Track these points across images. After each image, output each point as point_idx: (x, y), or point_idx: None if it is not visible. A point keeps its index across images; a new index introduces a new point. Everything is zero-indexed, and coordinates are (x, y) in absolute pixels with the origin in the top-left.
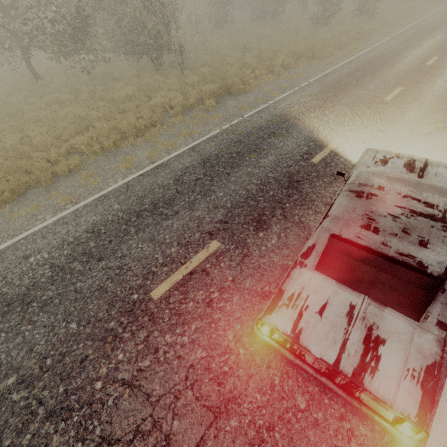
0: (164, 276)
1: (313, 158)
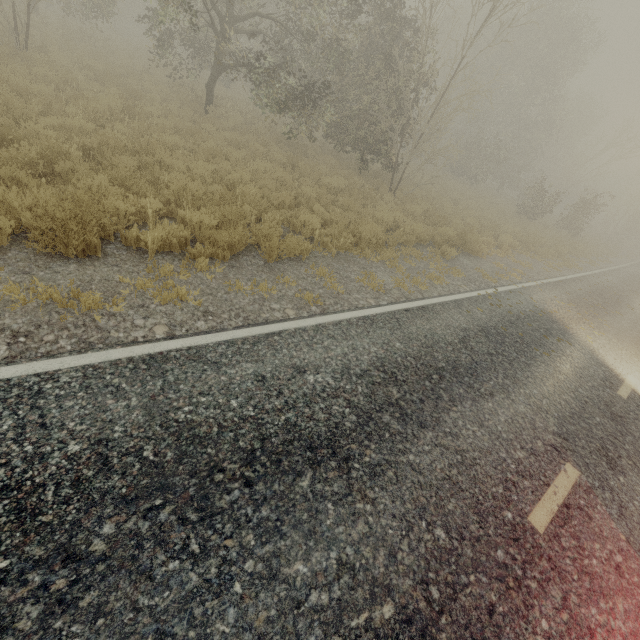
0: (532, 496)
1: (618, 390)
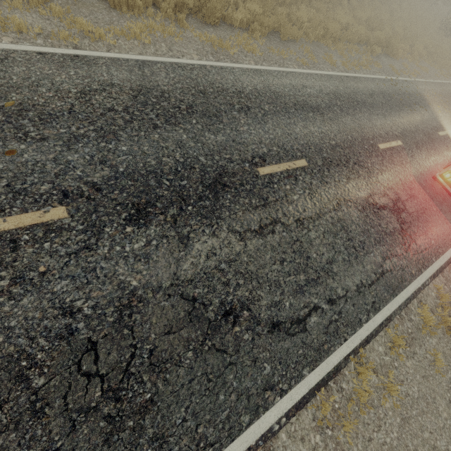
0: (381, 142)
1: (439, 132)
